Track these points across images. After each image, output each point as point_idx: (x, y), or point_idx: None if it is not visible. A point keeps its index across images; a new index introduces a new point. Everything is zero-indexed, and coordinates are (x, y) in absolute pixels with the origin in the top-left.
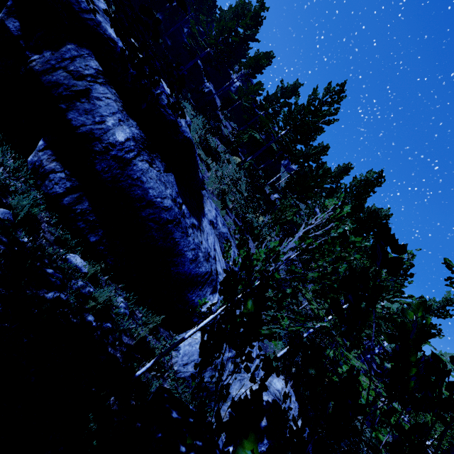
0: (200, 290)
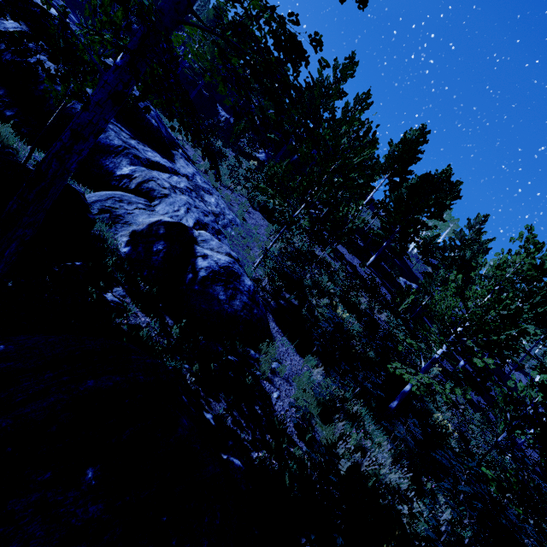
0: (114, 158)
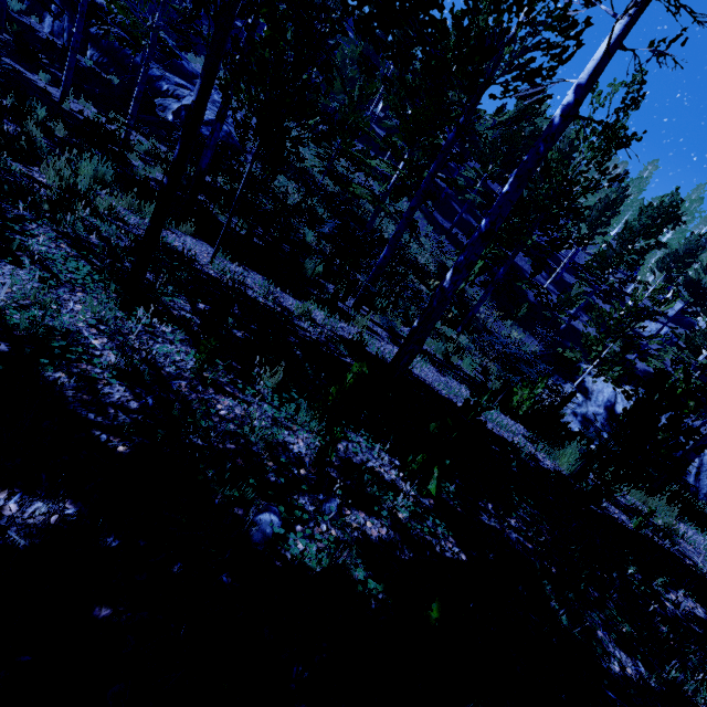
0: (159, 83)
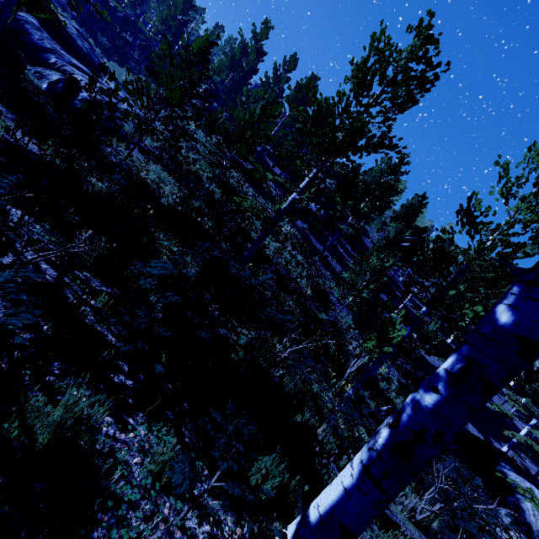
0: (47, 54)
